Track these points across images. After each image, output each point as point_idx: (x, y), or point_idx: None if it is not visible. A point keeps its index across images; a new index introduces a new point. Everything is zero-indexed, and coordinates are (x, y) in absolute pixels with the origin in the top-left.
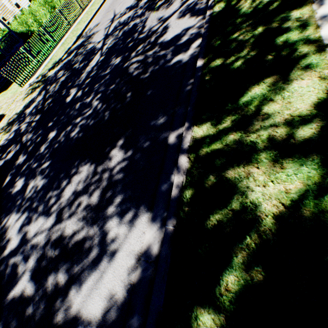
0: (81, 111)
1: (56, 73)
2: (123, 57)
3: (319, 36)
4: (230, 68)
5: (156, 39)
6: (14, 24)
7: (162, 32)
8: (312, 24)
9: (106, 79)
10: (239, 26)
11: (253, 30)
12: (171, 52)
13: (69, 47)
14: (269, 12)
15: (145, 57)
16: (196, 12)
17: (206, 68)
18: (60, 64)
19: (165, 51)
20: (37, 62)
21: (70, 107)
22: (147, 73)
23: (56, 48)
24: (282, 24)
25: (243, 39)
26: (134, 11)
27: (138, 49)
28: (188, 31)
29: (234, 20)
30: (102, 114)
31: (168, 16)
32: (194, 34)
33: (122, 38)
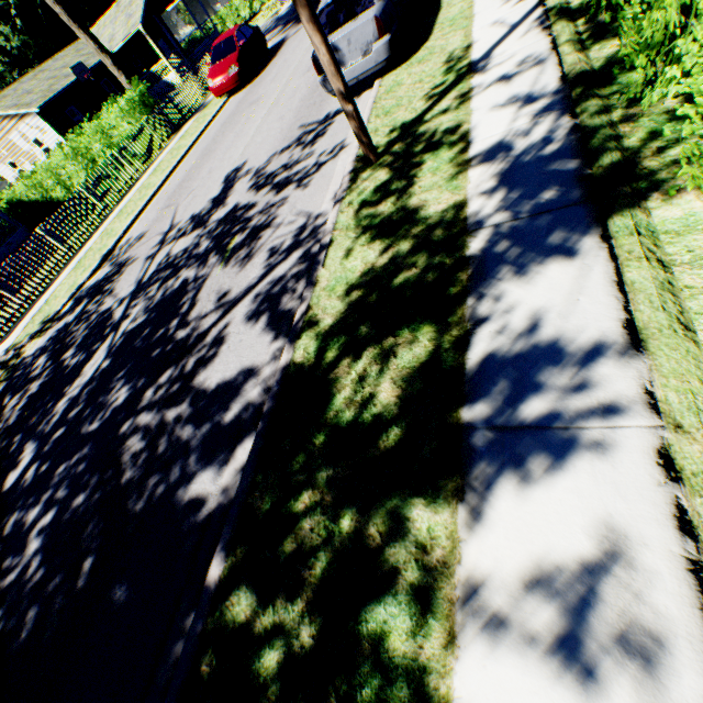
0: (6, 554)
1: (36, 353)
2: (132, 392)
3: (447, 699)
4: (253, 665)
5: (195, 366)
6: (20, 186)
7: (212, 347)
8: (442, 612)
9: (83, 454)
10: (315, 466)
11: (334, 515)
12: (201, 446)
13: (81, 284)
14: (377, 458)
15: (160, 423)
16: (277, 319)
17: (216, 613)
18: (53, 327)
19: (193, 430)
20: (24, 302)
21: (1, 516)
22: (142, 495)
23: (67, 269)
24: (388, 546)
25: (309, 538)
26: (198, 233)
27: (161, 381)
28: (248, 384)
29: (315, 432)
30: (25, 605)
31: (237, 295)
32: (252, 405)
33: (154, 317)
